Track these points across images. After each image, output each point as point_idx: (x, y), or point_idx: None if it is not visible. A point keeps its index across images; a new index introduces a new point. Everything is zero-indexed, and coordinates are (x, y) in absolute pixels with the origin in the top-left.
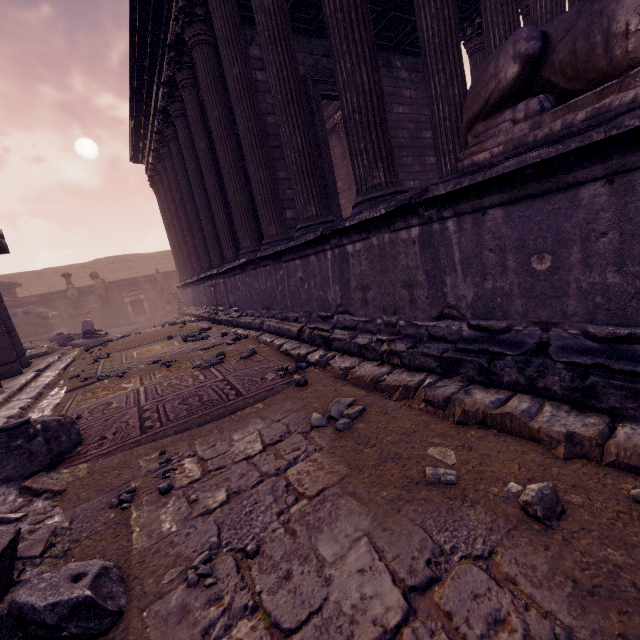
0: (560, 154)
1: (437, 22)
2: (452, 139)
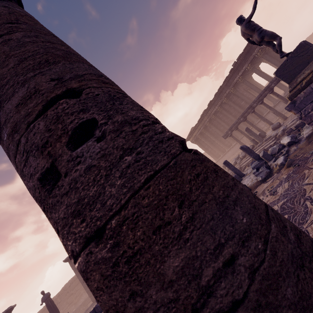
0: None
1: None
2: None
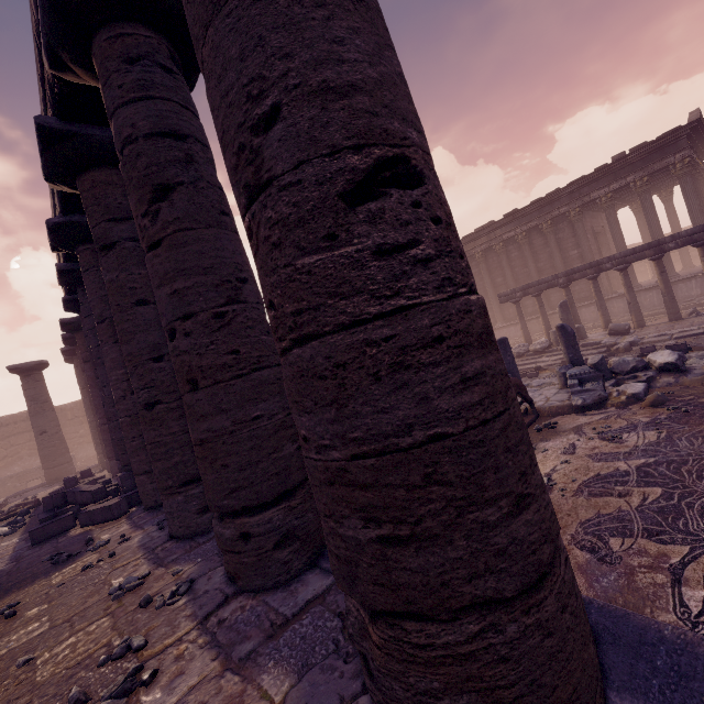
0: None
1: None
2: None
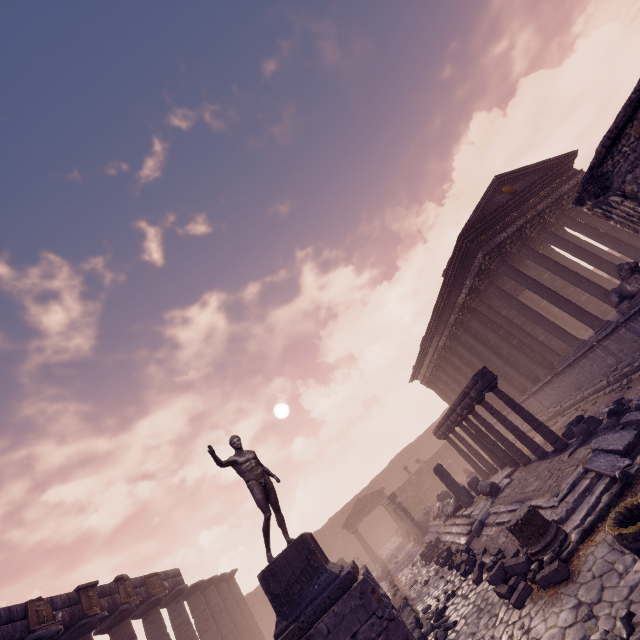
0: (639, 307)
1: (571, 278)
2: (604, 297)
